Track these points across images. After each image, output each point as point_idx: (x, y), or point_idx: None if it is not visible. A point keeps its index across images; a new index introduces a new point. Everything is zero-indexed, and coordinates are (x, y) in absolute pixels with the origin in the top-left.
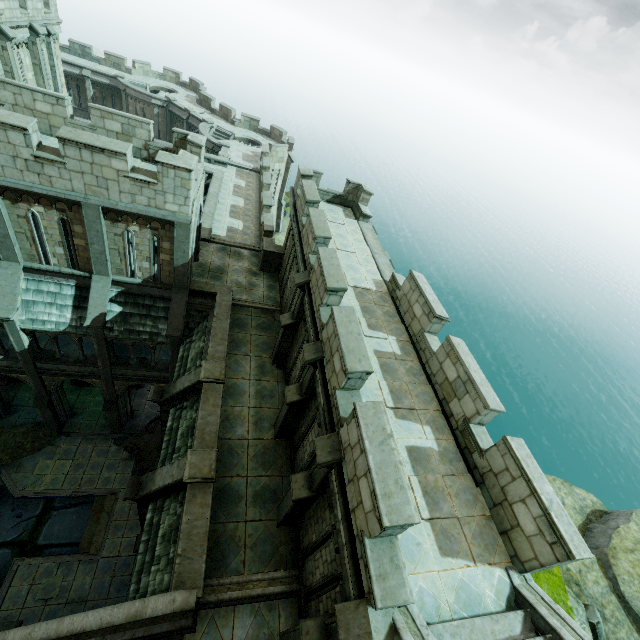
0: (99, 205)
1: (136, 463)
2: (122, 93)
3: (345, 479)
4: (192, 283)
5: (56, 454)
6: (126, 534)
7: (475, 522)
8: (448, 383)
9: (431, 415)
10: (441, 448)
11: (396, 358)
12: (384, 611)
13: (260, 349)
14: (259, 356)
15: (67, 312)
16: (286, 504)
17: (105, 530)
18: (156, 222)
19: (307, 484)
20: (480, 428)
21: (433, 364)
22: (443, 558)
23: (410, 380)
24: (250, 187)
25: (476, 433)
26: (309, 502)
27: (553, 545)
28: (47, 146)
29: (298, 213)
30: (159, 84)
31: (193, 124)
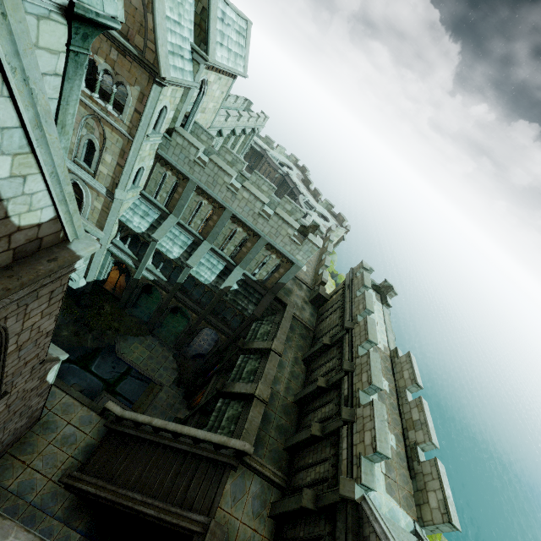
0: (268, 241)
1: (178, 375)
2: (264, 159)
3: (354, 431)
4: (277, 292)
5: (144, 343)
6: (158, 414)
7: (405, 492)
8: (412, 420)
9: (397, 432)
10: (397, 450)
11: (386, 393)
12: (360, 489)
13: (298, 348)
14: (296, 352)
15: (213, 276)
16: (298, 437)
17: (149, 404)
18: (285, 259)
19: (320, 430)
20: (422, 452)
21: (406, 407)
22: (387, 493)
23: (390, 408)
24: None
25: (419, 452)
26: (315, 441)
27: (443, 514)
28: (265, 210)
29: (353, 286)
30: (285, 161)
31: (295, 192)
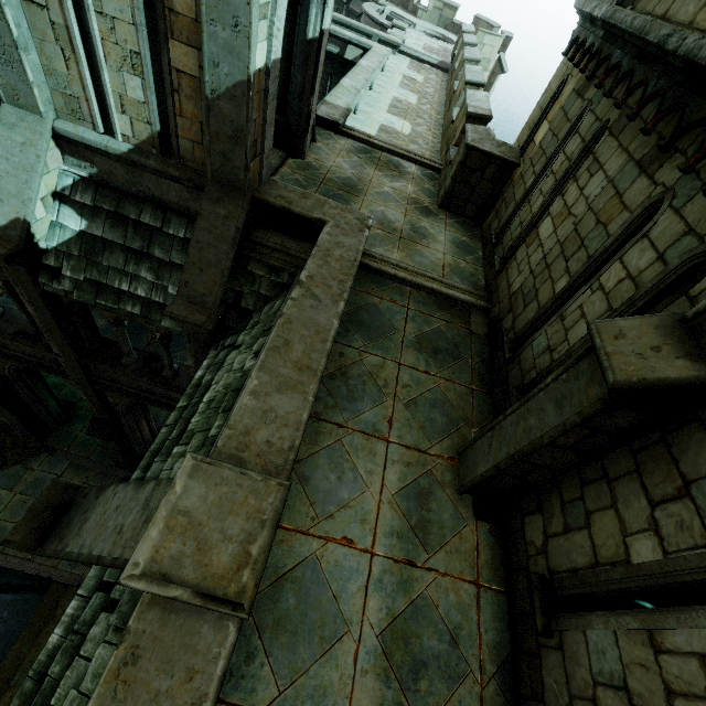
0: None
1: None
2: None
3: None
4: (266, 185)
5: (21, 482)
6: None
7: None
8: None
9: None
10: None
11: None
12: None
13: (421, 421)
14: (416, 448)
15: None
16: None
17: None
18: None
19: None
20: None
21: None
22: None
23: None
24: (430, 84)
25: None
26: None
27: None
28: None
29: None
30: None
31: (355, 10)
